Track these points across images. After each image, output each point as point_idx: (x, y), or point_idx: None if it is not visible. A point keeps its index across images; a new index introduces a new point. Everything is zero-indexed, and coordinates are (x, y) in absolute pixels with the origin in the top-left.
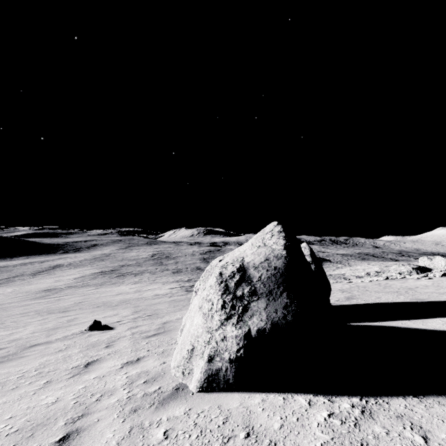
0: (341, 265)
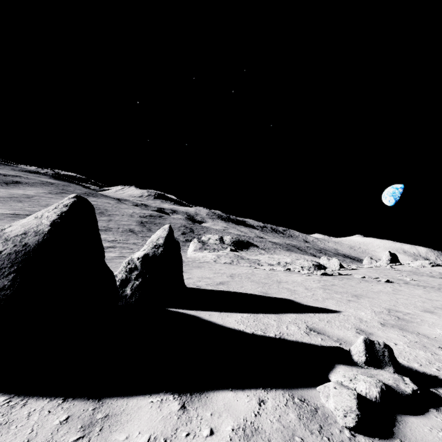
0: (264, 252)
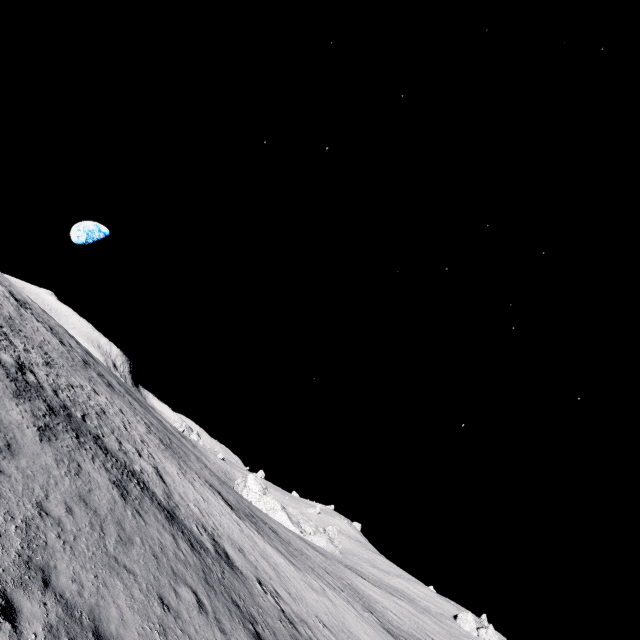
0: None
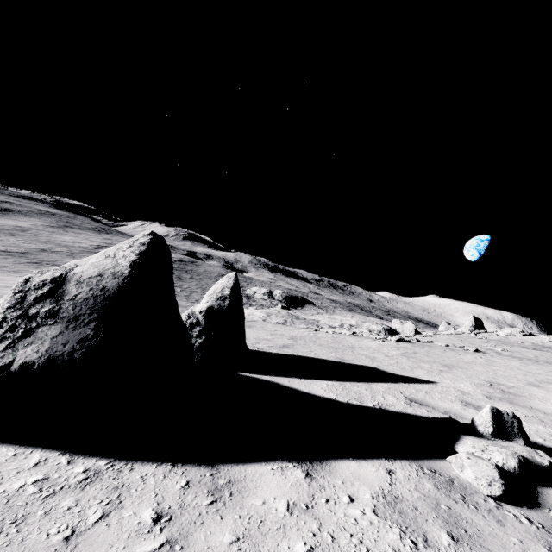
0: (322, 311)
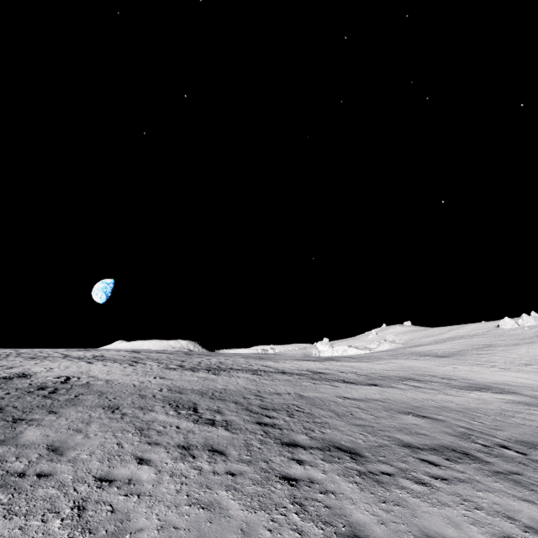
0: None
